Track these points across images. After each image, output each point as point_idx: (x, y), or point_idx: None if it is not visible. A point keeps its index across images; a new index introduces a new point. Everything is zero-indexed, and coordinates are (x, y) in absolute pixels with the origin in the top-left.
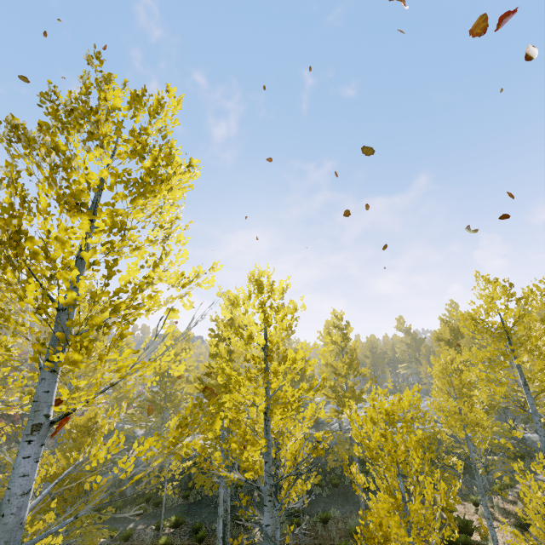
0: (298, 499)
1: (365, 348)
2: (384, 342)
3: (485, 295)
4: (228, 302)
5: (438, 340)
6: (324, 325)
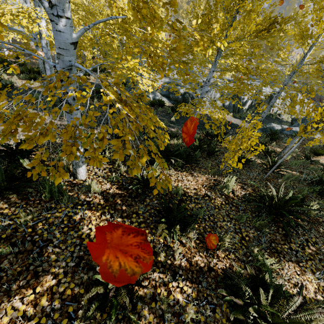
0: None
1: None
2: None
3: None
4: None
5: None
6: None
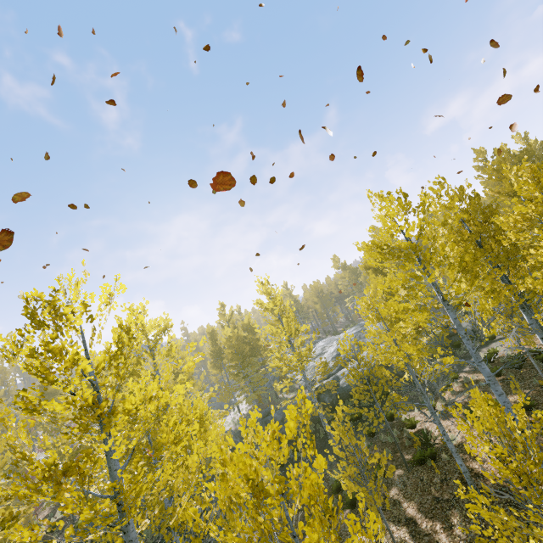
0: (281, 474)
1: (312, 296)
2: (328, 284)
3: (382, 215)
4: (8, 355)
5: (366, 269)
6: (262, 291)
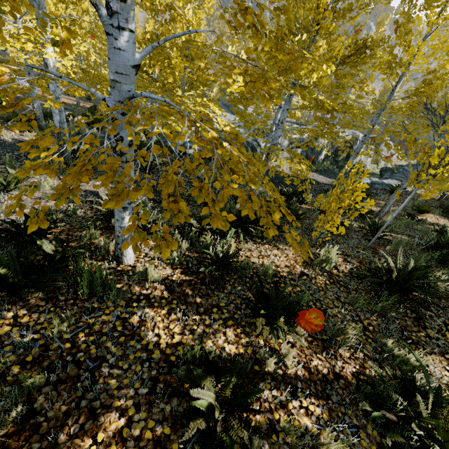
0: None
1: None
2: None
3: None
4: None
5: None
6: None
